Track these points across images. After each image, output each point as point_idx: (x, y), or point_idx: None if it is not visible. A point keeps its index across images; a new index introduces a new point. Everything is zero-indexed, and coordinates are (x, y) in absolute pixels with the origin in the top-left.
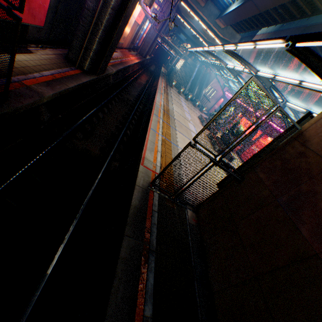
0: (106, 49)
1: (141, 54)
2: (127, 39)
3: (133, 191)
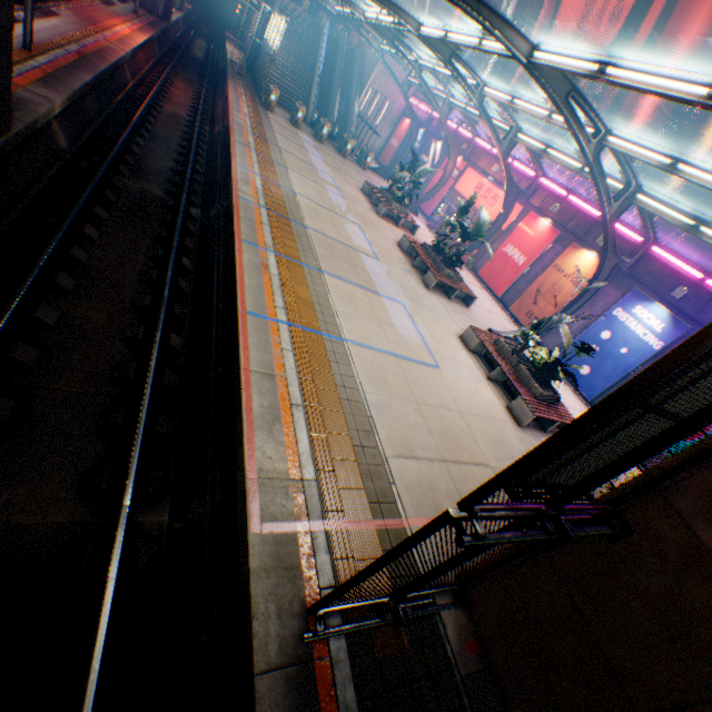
0: None
1: (151, 9)
2: None
3: None
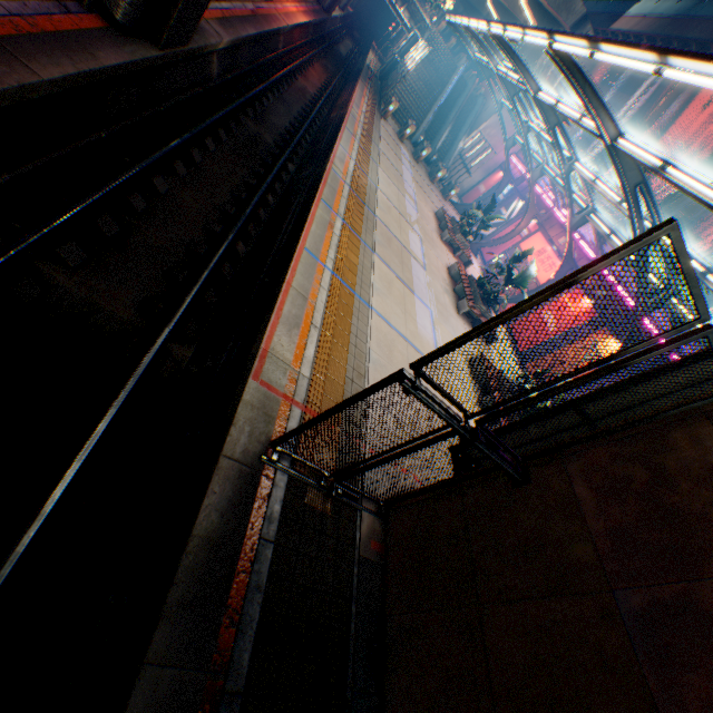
0: None
1: None
2: None
3: (209, 477)
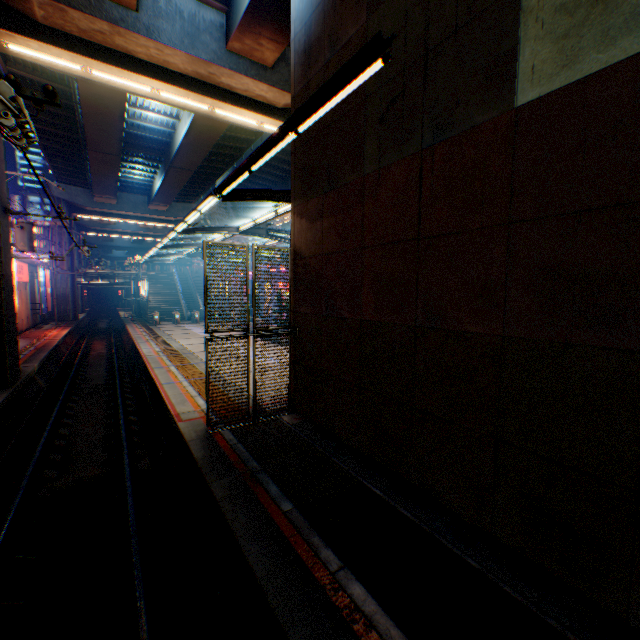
0: (3, 339)
1: (66, 318)
2: (21, 314)
3: (189, 450)
